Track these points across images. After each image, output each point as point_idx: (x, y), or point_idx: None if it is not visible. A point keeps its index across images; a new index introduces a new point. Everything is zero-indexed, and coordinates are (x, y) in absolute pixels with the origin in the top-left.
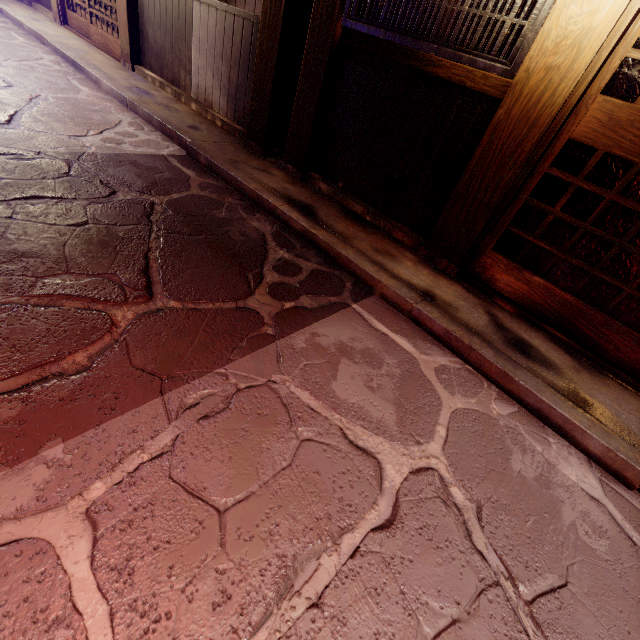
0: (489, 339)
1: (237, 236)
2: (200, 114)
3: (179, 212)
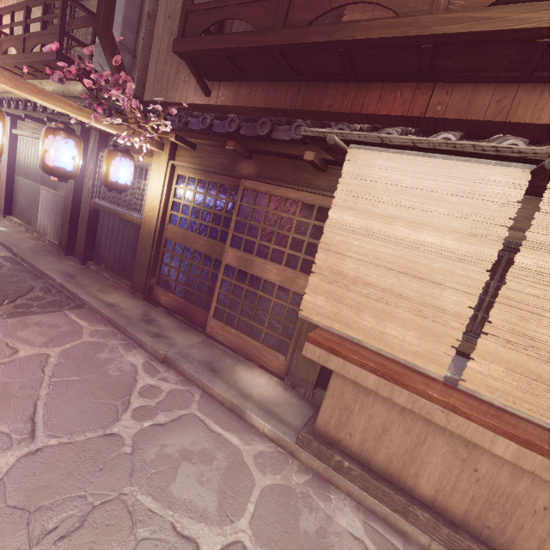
0: (130, 318)
1: (14, 287)
2: (38, 238)
3: None
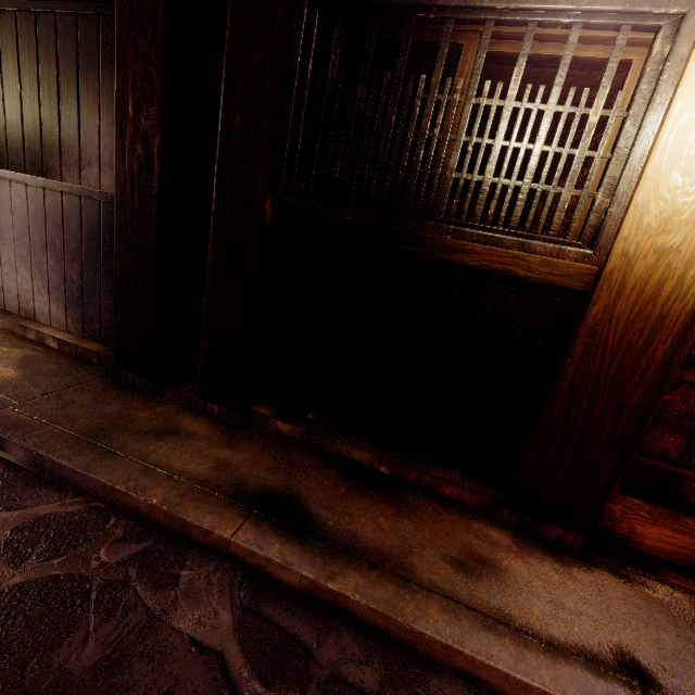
0: None
1: None
2: (11, 333)
3: None
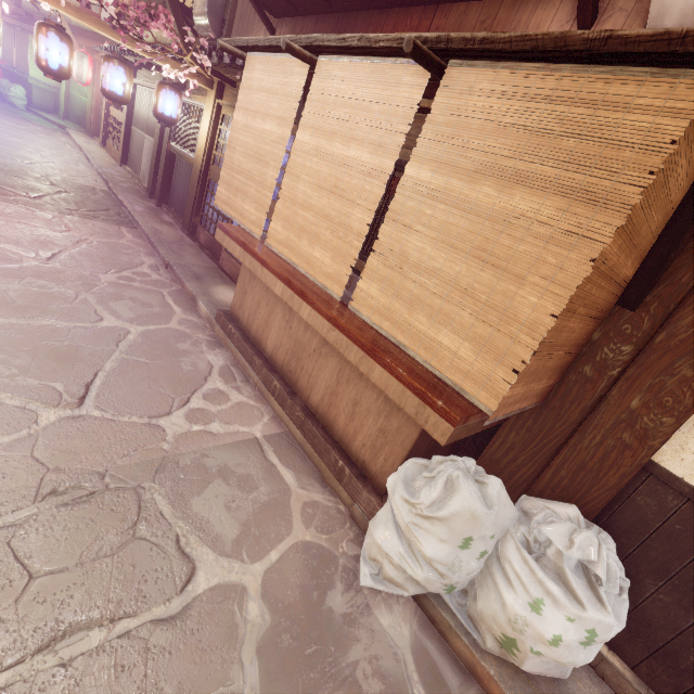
0: (164, 240)
1: (94, 205)
2: (137, 184)
3: (76, 195)
